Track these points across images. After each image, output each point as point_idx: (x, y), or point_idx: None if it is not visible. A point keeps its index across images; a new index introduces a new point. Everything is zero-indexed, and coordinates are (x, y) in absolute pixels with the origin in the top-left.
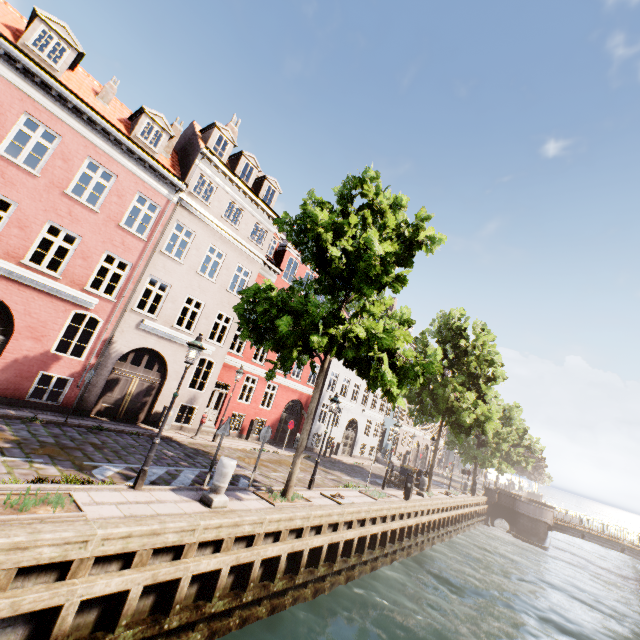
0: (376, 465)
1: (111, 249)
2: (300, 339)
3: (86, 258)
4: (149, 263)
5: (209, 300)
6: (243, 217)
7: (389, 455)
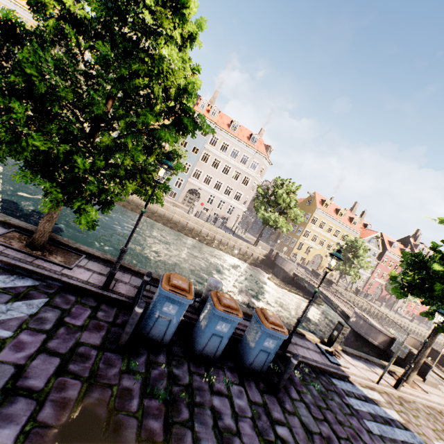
0: None
1: None
2: None
3: None
4: None
5: None
6: None
7: None
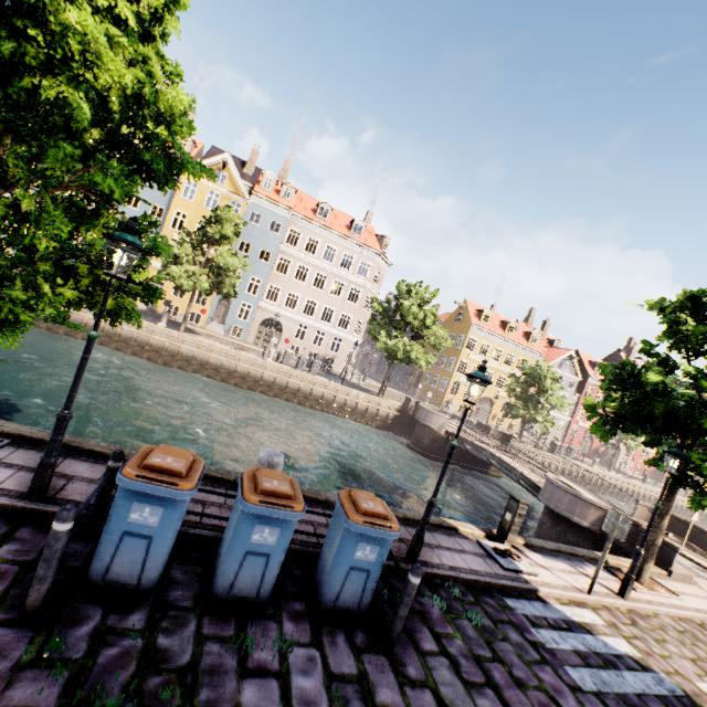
0: None
1: None
2: None
3: None
4: None
5: None
6: None
7: None
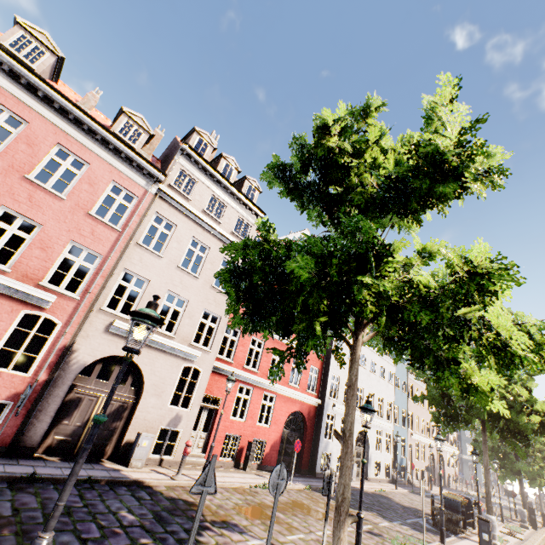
0: (399, 490)
1: (77, 239)
2: (327, 298)
3: (45, 248)
4: (123, 255)
5: (193, 297)
6: (226, 211)
7: (406, 473)
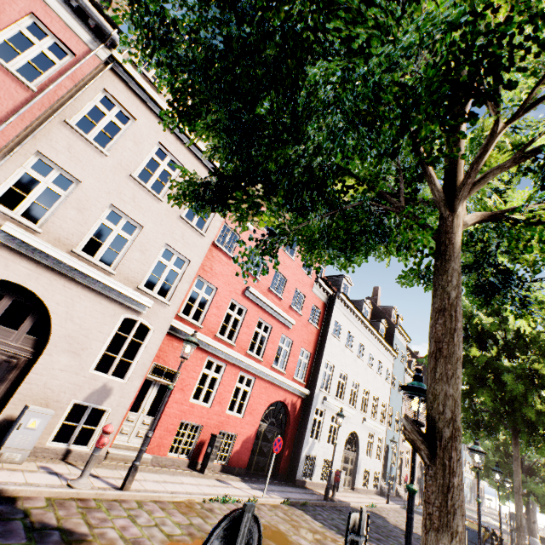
0: (390, 505)
1: None
2: None
3: None
4: (36, 130)
5: (150, 224)
6: None
7: (394, 484)
